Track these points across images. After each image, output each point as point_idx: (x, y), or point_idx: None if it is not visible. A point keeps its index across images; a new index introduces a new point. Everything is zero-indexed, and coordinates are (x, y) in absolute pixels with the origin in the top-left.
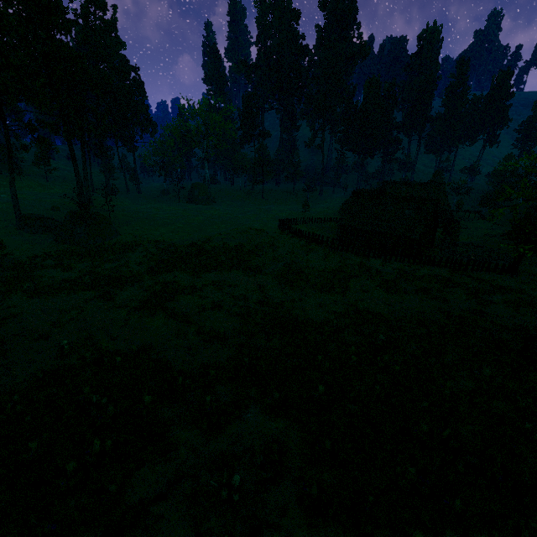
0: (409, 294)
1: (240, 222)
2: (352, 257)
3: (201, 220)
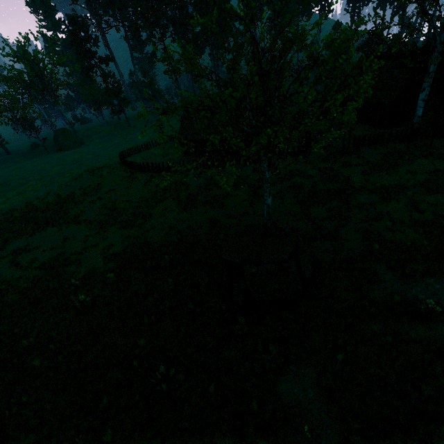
0: (198, 207)
1: (96, 162)
2: (173, 176)
3: (58, 170)
